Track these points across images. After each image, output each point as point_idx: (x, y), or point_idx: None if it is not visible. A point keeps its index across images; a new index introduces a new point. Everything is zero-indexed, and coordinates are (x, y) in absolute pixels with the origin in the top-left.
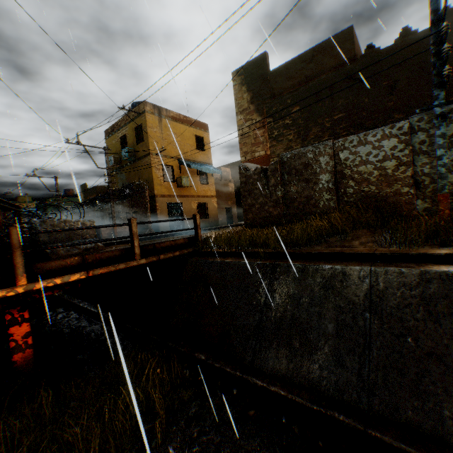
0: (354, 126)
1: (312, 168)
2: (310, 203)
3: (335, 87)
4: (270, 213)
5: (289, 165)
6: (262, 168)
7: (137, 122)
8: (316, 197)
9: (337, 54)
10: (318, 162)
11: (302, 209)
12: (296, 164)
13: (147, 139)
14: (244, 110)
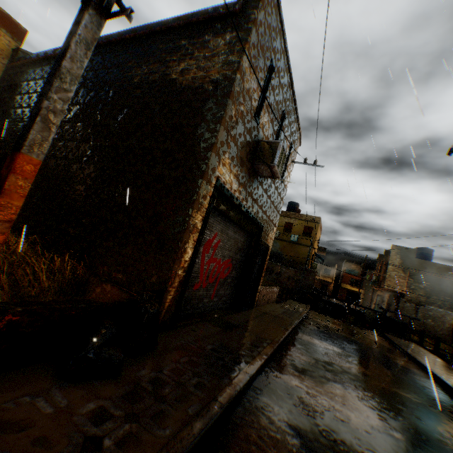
0: (452, 306)
1: (441, 319)
2: (436, 332)
3: (448, 286)
4: (413, 327)
5: (429, 312)
6: (414, 306)
7: (309, 224)
8: (440, 331)
9: (450, 274)
10: (444, 318)
11: (431, 333)
12: (433, 313)
13: (314, 238)
14: (394, 265)
